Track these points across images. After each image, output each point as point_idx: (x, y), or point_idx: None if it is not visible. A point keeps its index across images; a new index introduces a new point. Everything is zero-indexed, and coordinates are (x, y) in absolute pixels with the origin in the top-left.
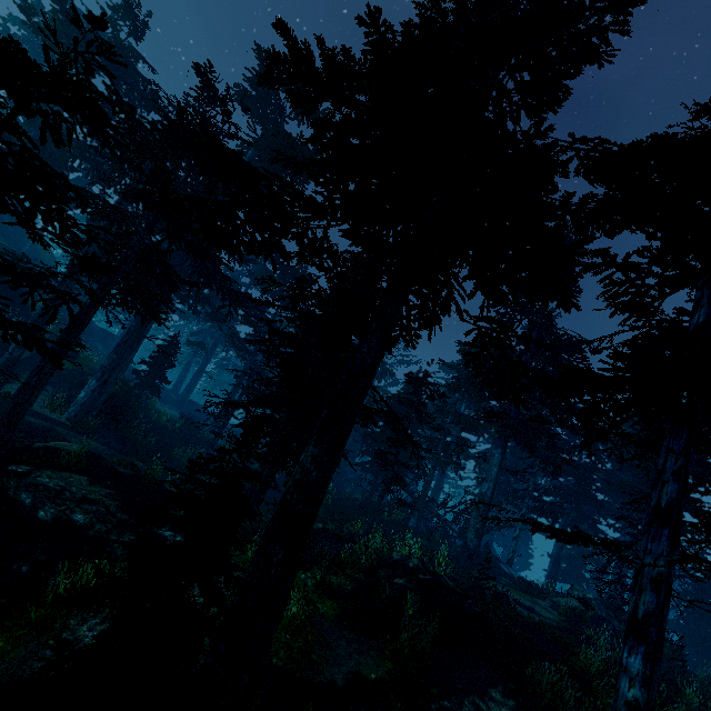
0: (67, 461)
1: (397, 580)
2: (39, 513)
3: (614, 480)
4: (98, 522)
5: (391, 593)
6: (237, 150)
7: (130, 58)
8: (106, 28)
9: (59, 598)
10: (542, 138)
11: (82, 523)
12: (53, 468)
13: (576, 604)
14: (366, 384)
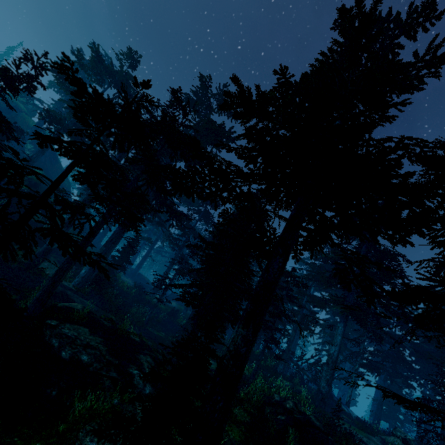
0: (77, 317)
1: (279, 417)
2: (62, 353)
3: (419, 348)
4: (95, 361)
5: (277, 427)
6: (182, 129)
7: (129, 80)
8: (149, 87)
9: (94, 430)
10: (400, 149)
11: (86, 362)
12: (70, 322)
13: (399, 443)
14: (274, 288)
